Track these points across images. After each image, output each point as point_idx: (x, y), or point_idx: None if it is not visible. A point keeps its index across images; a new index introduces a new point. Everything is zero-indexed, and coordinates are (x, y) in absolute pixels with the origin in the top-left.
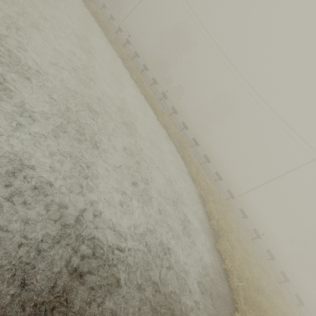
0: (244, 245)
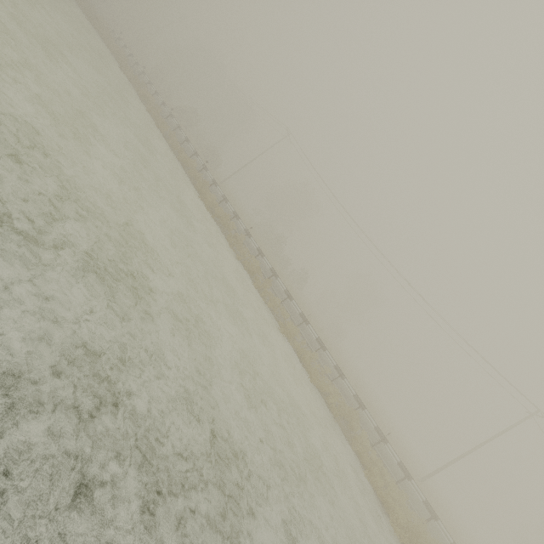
0: None
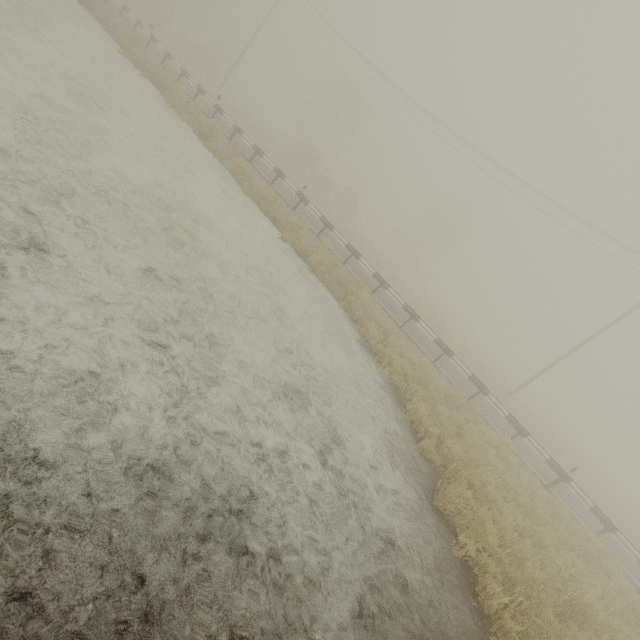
0: (522, 498)
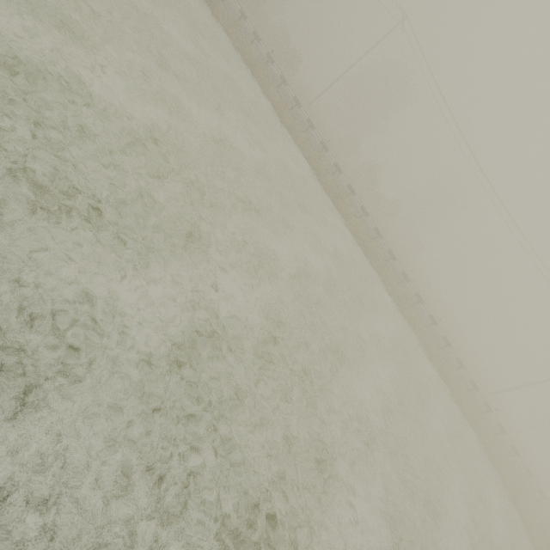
0: None
